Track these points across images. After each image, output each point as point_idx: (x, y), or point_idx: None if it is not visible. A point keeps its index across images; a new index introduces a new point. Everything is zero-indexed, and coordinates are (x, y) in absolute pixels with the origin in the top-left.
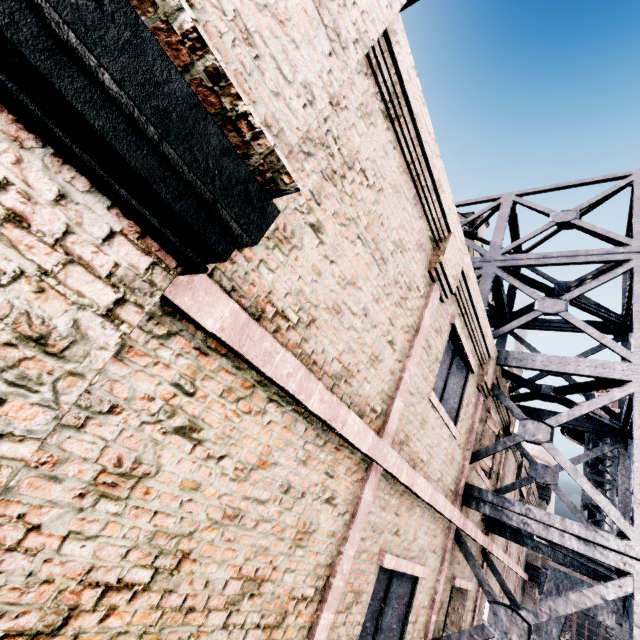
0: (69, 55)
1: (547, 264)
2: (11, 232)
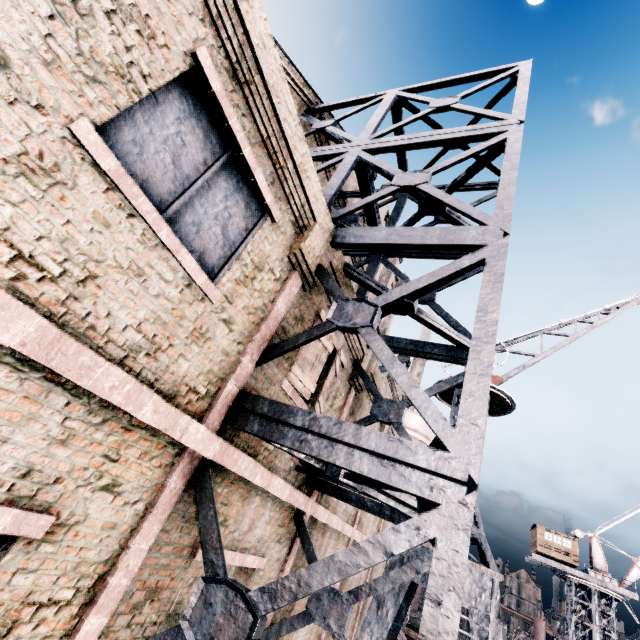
0: None
1: (417, 144)
2: None
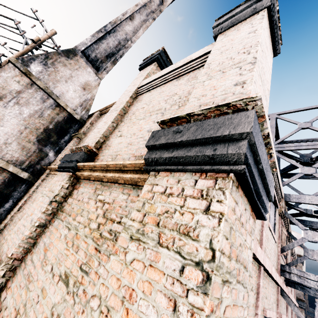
0: (254, 162)
1: (301, 149)
2: (242, 230)
